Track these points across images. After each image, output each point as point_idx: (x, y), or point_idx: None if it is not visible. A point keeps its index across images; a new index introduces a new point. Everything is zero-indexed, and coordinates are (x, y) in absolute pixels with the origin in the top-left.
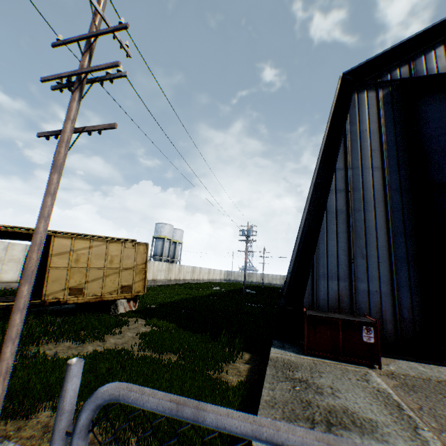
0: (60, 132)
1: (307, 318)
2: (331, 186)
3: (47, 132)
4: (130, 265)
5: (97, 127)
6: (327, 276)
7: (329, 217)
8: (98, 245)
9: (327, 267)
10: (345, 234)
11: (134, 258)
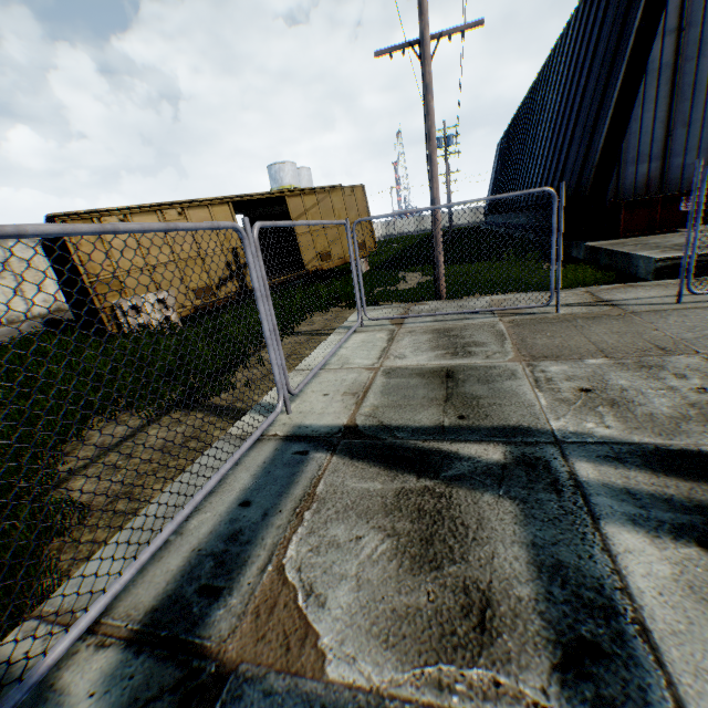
0: (409, 47)
1: (623, 205)
2: (657, 29)
3: (387, 50)
4: (355, 217)
5: (459, 31)
6: (635, 161)
7: (648, 80)
8: (323, 199)
9: (637, 150)
10: (666, 100)
11: (357, 208)
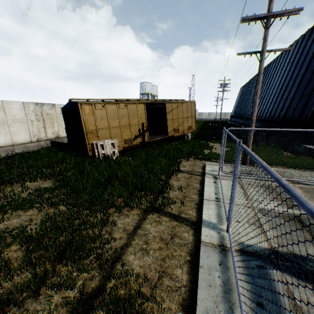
0: (254, 53)
1: None
2: None
3: (243, 53)
4: (190, 115)
5: (279, 50)
6: None
7: None
8: (179, 105)
9: None
10: None
11: (191, 110)
